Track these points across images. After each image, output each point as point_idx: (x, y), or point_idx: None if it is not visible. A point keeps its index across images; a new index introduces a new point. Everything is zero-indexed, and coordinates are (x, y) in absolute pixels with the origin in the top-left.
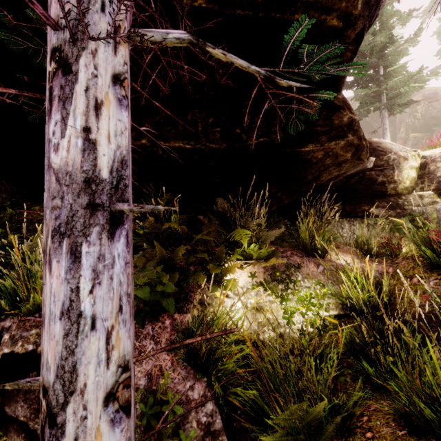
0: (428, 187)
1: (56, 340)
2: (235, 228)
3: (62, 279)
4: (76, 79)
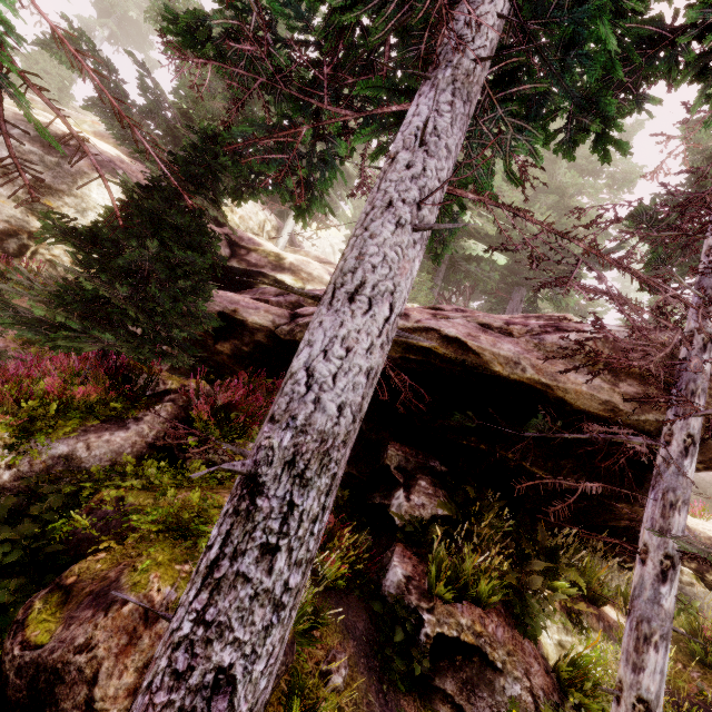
0: (688, 563)
1: (656, 682)
2: (559, 562)
3: (661, 657)
4: (676, 573)
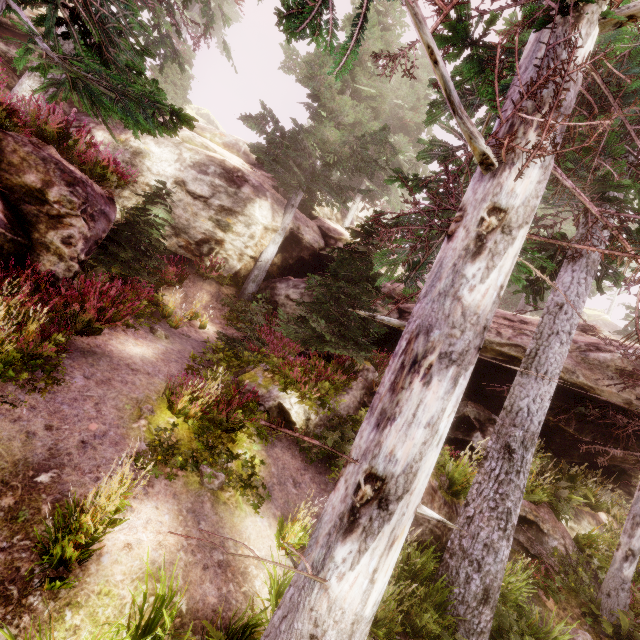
0: None
1: None
2: (575, 483)
3: None
4: None
